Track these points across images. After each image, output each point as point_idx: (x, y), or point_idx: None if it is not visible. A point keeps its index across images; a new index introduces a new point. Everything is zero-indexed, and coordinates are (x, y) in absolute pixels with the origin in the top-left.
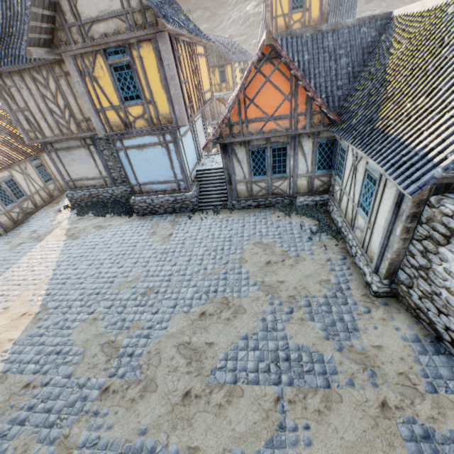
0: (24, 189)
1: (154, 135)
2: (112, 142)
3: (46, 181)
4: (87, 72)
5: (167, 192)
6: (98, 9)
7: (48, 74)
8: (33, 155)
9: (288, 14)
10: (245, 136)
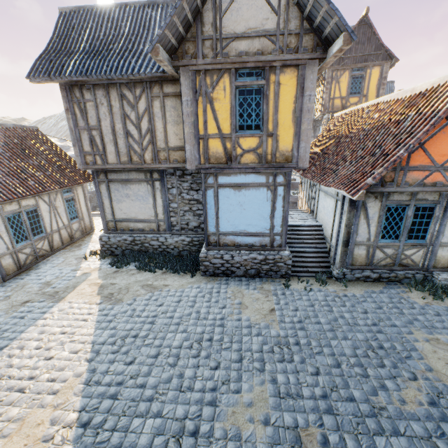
0: (45, 224)
1: (263, 174)
2: (203, 176)
3: (71, 219)
4: (204, 90)
5: (254, 248)
6: (246, 26)
7: (142, 93)
8: (67, 186)
9: (345, 97)
10: (398, 186)
